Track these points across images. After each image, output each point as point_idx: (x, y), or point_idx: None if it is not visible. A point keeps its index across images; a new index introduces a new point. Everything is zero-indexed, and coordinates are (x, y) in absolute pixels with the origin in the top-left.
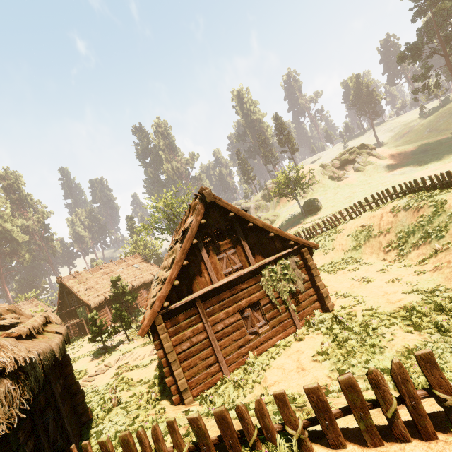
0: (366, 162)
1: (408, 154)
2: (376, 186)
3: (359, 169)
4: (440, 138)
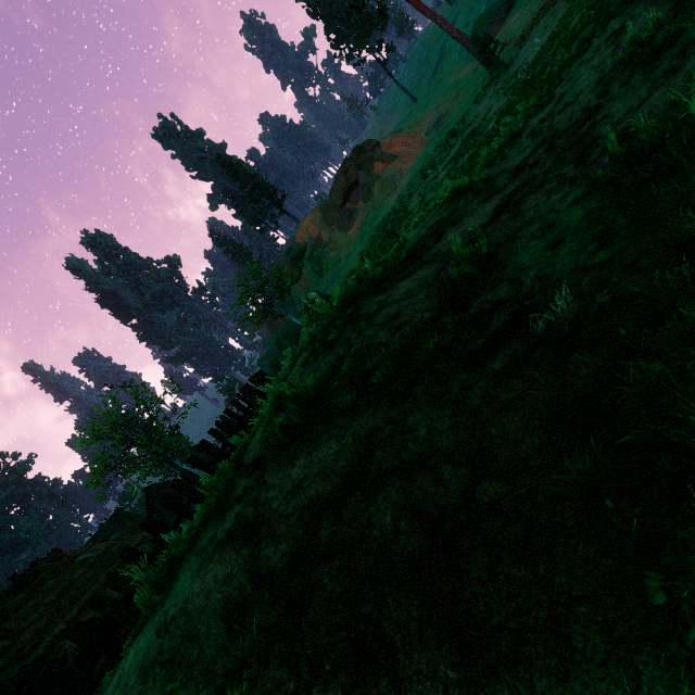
0: (370, 180)
1: (423, 133)
2: (375, 240)
3: (365, 197)
4: (460, 77)
